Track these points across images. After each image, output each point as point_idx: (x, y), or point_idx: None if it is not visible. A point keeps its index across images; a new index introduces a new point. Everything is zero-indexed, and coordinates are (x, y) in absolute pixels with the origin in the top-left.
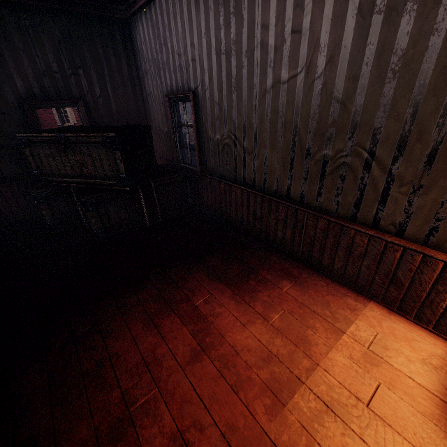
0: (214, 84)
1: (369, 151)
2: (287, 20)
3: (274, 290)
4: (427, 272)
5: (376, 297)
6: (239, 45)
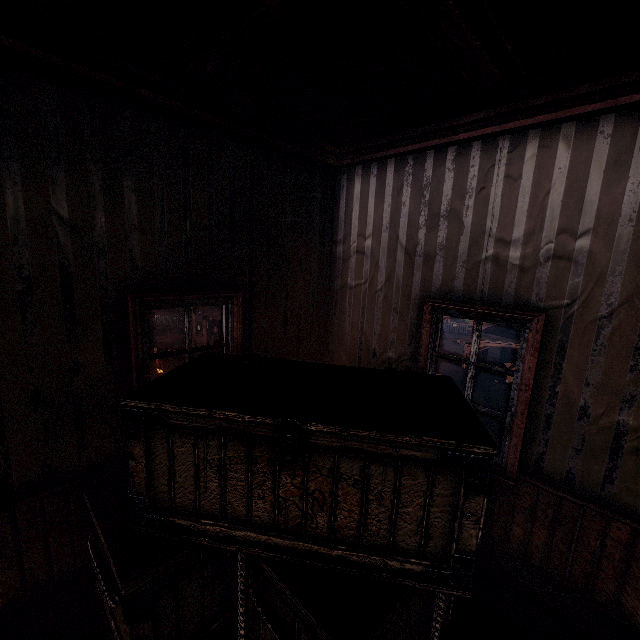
0: None
1: None
2: None
3: None
4: None
5: None
6: None
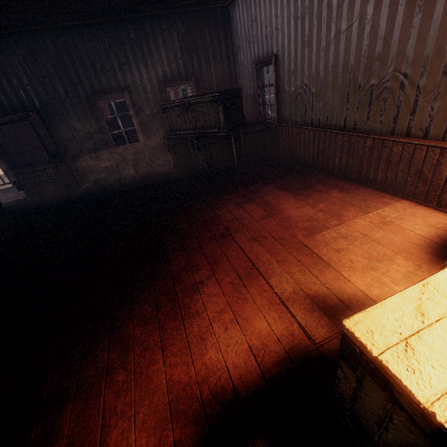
0: (291, 45)
1: (403, 74)
2: None
3: (325, 194)
4: (444, 162)
5: (408, 195)
6: (311, 10)
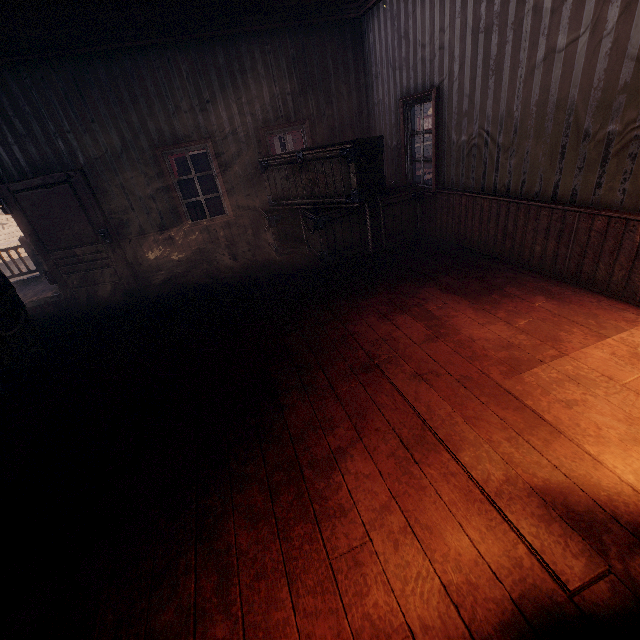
0: (466, 73)
1: None
2: None
3: (523, 303)
4: None
5: None
6: (504, 17)
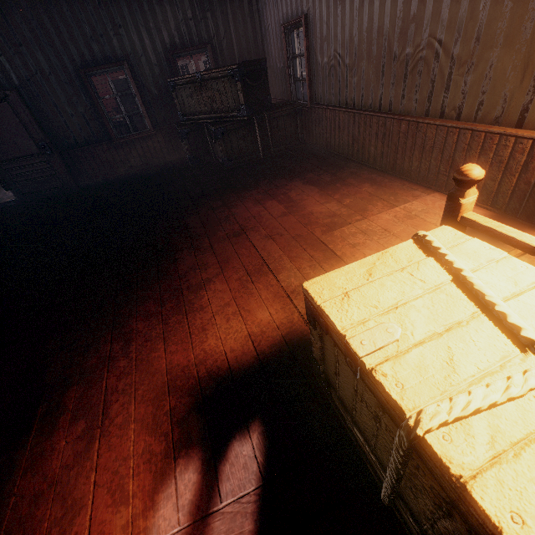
0: (323, 2)
1: (438, 40)
2: None
3: (354, 189)
4: (474, 147)
5: (440, 187)
6: None
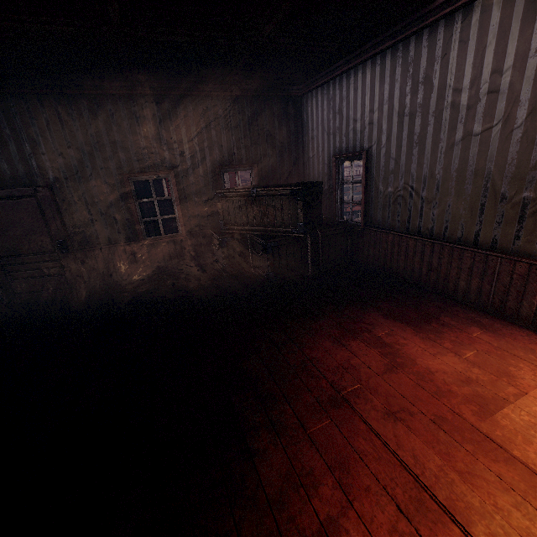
0: (392, 142)
1: None
2: (483, 84)
3: (462, 333)
4: None
5: None
6: (426, 107)
